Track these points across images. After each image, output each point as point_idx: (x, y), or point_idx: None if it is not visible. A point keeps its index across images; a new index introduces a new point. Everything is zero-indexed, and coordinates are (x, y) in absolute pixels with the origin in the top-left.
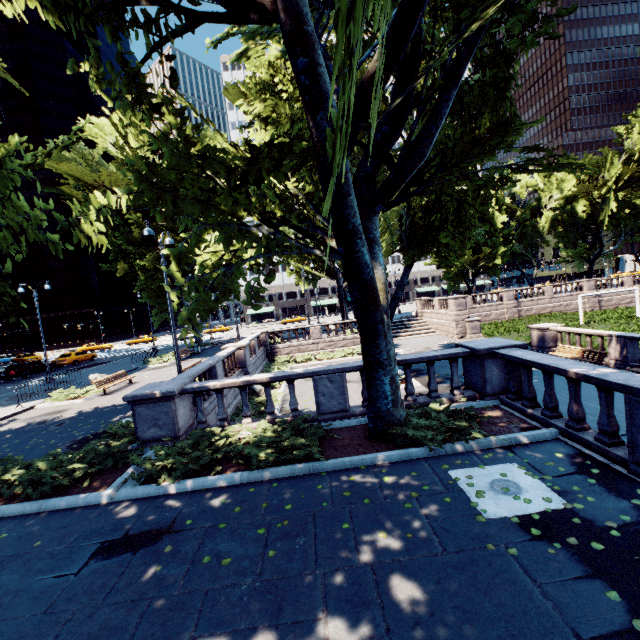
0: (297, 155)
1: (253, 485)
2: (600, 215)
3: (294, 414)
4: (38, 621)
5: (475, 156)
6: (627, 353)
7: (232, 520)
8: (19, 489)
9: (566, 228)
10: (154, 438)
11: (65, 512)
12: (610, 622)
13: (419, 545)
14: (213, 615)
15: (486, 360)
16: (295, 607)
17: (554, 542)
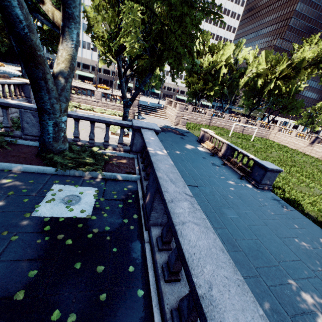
0: None
1: None
2: (265, 89)
3: (5, 130)
4: None
5: None
6: (227, 153)
7: None
8: None
9: (250, 89)
10: None
11: None
12: (5, 291)
13: None
14: None
15: (137, 133)
16: None
17: (49, 236)
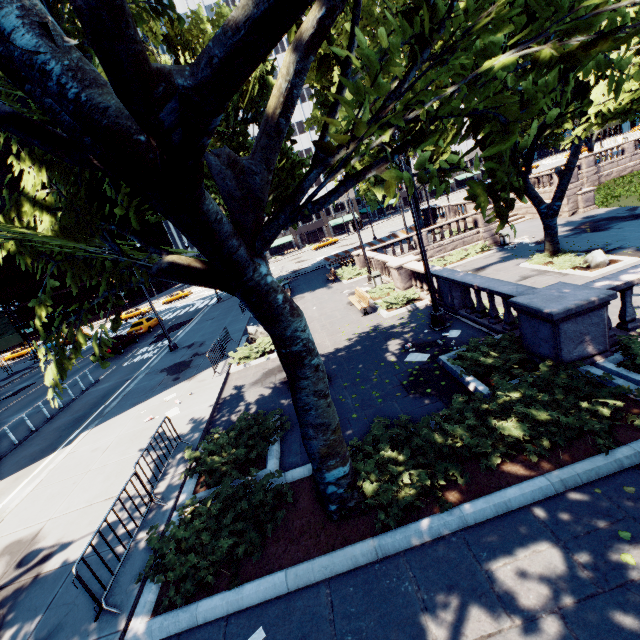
0: None
1: None
2: None
3: None
4: None
5: None
6: None
7: None
8: (548, 444)
9: None
10: (580, 357)
11: None
12: None
13: None
14: None
15: None
16: None
17: None
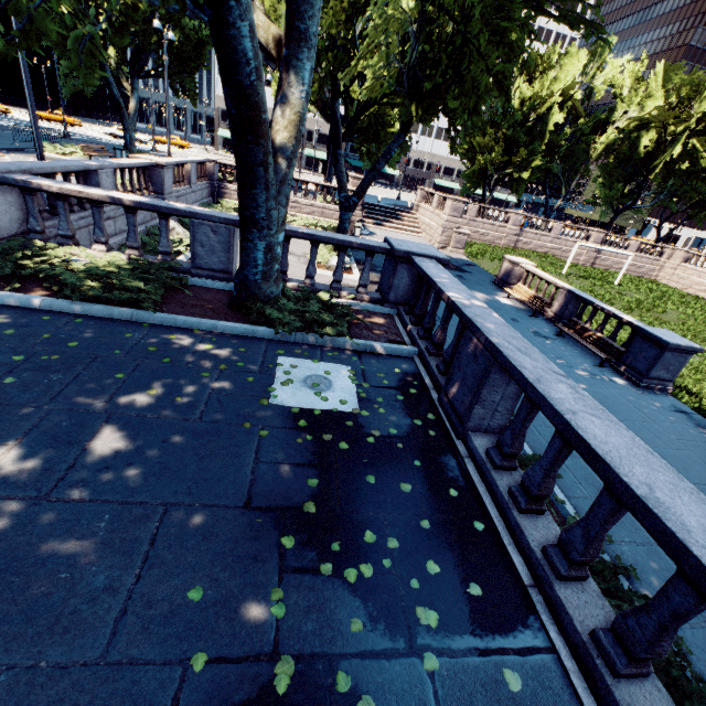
0: None
1: (52, 314)
2: (658, 159)
3: (163, 258)
4: None
5: None
6: (566, 310)
7: None
8: None
9: (617, 161)
10: None
11: None
12: (288, 500)
13: (179, 409)
14: None
15: (401, 264)
16: None
17: (310, 435)
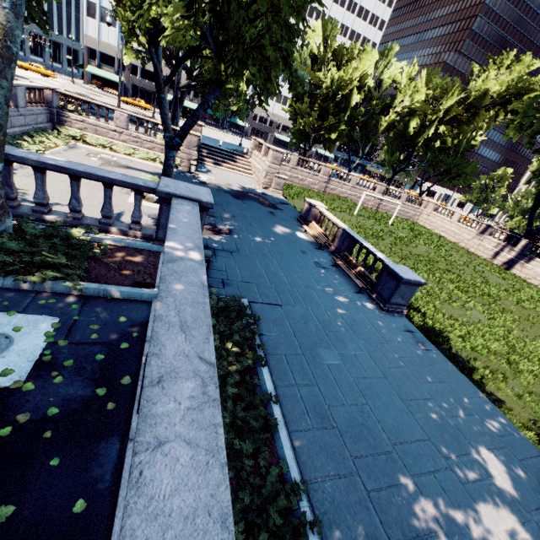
0: None
1: None
2: (421, 137)
3: None
4: None
5: None
6: (343, 245)
7: None
8: None
9: (396, 136)
10: None
11: None
12: None
13: None
14: None
15: (166, 205)
16: None
17: None
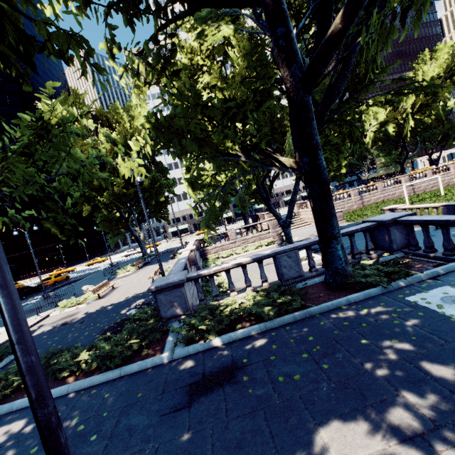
0: (273, 97)
1: (271, 331)
2: (404, 131)
3: (266, 284)
4: (188, 439)
5: (362, 91)
6: None
7: (276, 353)
8: (94, 365)
9: (383, 143)
10: (173, 316)
11: (142, 373)
12: None
13: (426, 342)
14: (318, 409)
15: (390, 227)
16: (373, 392)
17: None
